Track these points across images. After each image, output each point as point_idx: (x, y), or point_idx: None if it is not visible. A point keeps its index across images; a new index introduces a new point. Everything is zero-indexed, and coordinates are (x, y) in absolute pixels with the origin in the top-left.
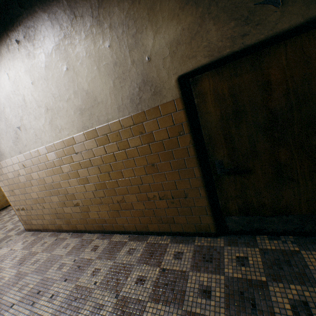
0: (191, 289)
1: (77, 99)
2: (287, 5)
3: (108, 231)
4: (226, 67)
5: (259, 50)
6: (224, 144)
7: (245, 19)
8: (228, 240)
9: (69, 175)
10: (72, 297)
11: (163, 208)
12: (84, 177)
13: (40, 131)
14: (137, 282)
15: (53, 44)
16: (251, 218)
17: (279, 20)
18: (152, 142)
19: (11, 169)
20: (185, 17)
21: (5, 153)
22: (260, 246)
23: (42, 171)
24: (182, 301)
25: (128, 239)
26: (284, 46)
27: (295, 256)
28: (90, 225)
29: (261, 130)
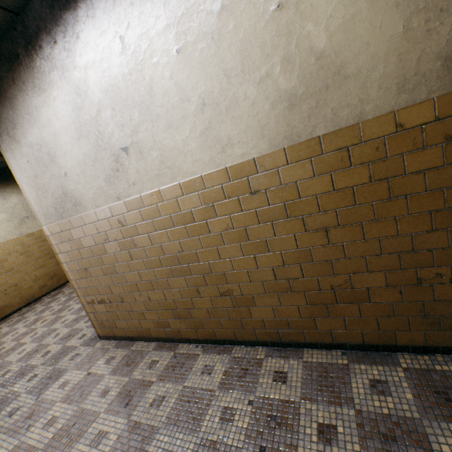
0: None
1: (288, 76)
2: None
3: (289, 343)
4: None
5: None
6: None
7: None
8: None
9: (224, 237)
10: None
11: None
12: (258, 239)
13: (173, 153)
14: None
15: None
16: None
17: None
18: None
19: (91, 230)
20: None
21: (83, 200)
22: None
23: (160, 232)
24: None
25: (347, 360)
26: None
27: None
28: (248, 331)
29: None
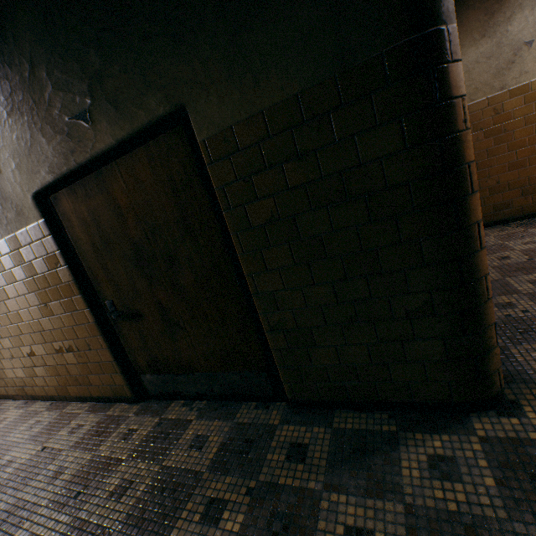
0: (47, 471)
1: None
2: (96, 124)
3: (32, 397)
4: (78, 185)
5: (99, 168)
6: (108, 280)
7: (67, 134)
8: (143, 407)
9: None
10: None
11: (75, 364)
12: None
13: None
14: (3, 465)
15: None
16: (164, 378)
17: (95, 139)
18: (36, 275)
19: None
20: (16, 125)
21: None
22: (166, 414)
23: None
24: (25, 487)
25: (47, 408)
26: (118, 166)
27: (182, 426)
28: (11, 388)
29: (133, 264)
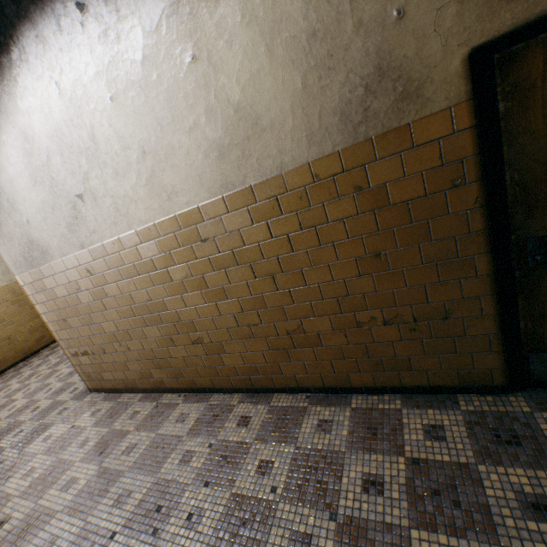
0: (499, 501)
1: (213, 126)
2: None
3: (261, 389)
4: None
5: None
6: None
7: None
8: (534, 399)
9: (185, 284)
10: (235, 520)
11: (389, 342)
12: (217, 287)
13: (125, 200)
14: (365, 487)
15: (163, 2)
16: None
17: None
18: (383, 208)
19: (62, 280)
20: None
21: (49, 249)
22: None
23: (127, 280)
24: (492, 527)
25: (308, 403)
26: None
27: None
28: (223, 378)
29: None
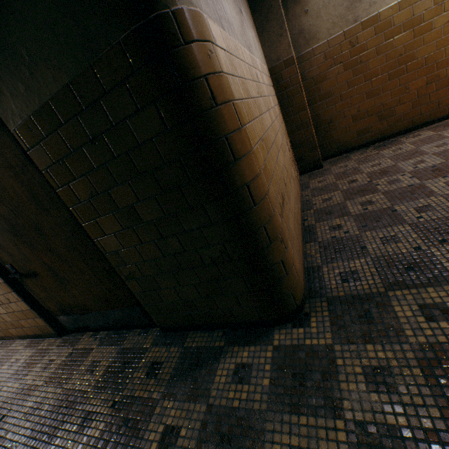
0: None
1: None
2: None
3: None
4: None
5: None
6: (1, 249)
7: None
8: (64, 340)
9: None
10: None
11: (6, 313)
12: None
13: None
14: None
15: None
16: (73, 317)
17: None
18: None
19: None
20: None
21: None
22: (78, 345)
23: None
24: None
25: None
26: None
27: (86, 354)
28: None
29: (13, 235)
